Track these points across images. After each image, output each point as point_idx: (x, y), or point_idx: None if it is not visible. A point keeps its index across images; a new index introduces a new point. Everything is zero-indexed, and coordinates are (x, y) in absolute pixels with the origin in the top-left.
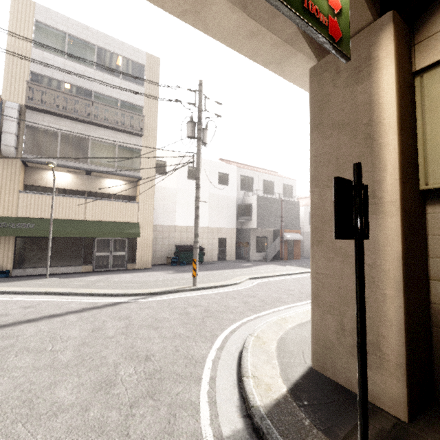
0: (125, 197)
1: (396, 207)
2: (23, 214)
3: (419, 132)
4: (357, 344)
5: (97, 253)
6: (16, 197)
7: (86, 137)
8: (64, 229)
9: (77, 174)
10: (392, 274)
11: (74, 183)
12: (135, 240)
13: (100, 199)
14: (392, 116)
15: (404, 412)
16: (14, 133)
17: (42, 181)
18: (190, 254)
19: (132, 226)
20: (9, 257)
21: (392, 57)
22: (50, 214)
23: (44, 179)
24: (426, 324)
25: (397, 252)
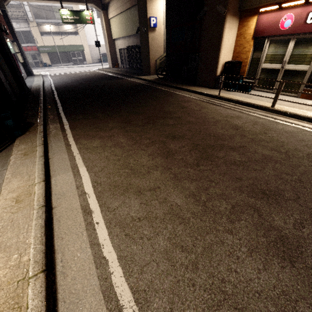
0: (74, 33)
1: (107, 42)
2: (45, 44)
3: (111, 29)
4: (100, 57)
5: (72, 58)
6: (41, 38)
7: (50, 6)
8: (60, 49)
9: (53, 24)
10: (109, 51)
11: (54, 29)
12: (83, 52)
13: (65, 35)
14: (105, 29)
15: (112, 67)
16: (29, 11)
17: (44, 29)
18: (106, 57)
19: (80, 46)
20: (48, 60)
21: (103, 19)
22: (54, 44)
23: (44, 28)
24: (116, 58)
25: (108, 48)
